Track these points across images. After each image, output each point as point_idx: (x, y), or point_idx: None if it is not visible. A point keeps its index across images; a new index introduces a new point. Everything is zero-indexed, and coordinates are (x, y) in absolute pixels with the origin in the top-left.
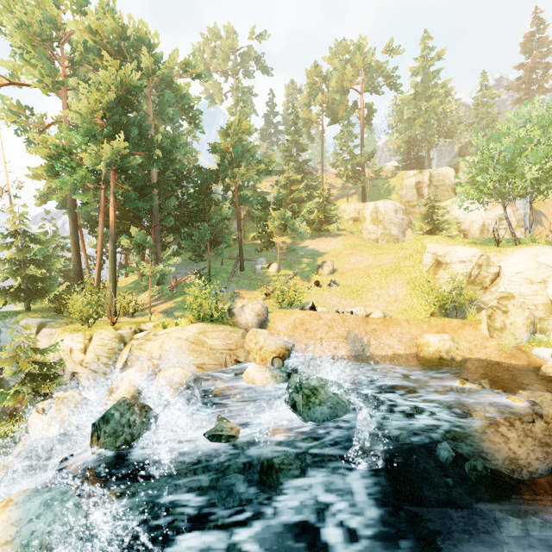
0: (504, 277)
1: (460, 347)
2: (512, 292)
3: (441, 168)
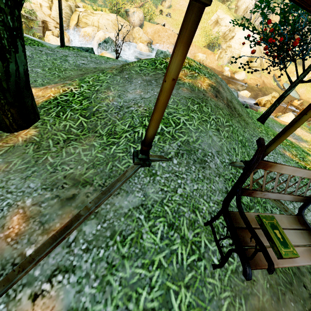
0: (234, 39)
1: (207, 61)
2: (232, 47)
3: None
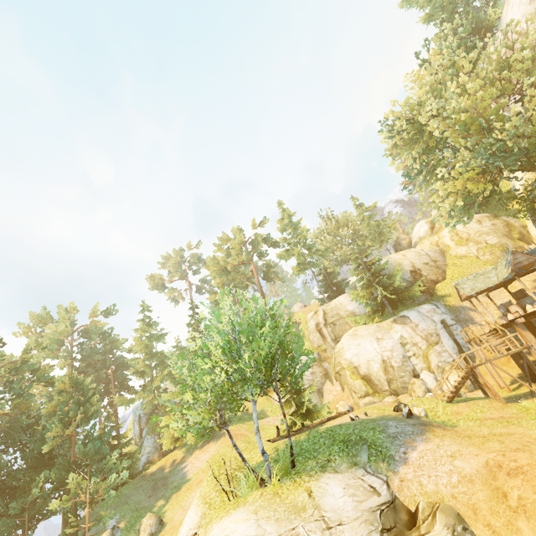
0: None
1: None
2: None
3: (333, 300)
